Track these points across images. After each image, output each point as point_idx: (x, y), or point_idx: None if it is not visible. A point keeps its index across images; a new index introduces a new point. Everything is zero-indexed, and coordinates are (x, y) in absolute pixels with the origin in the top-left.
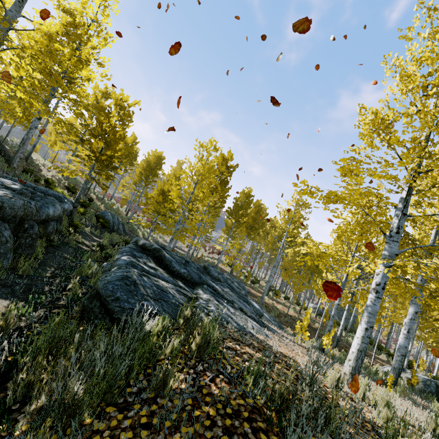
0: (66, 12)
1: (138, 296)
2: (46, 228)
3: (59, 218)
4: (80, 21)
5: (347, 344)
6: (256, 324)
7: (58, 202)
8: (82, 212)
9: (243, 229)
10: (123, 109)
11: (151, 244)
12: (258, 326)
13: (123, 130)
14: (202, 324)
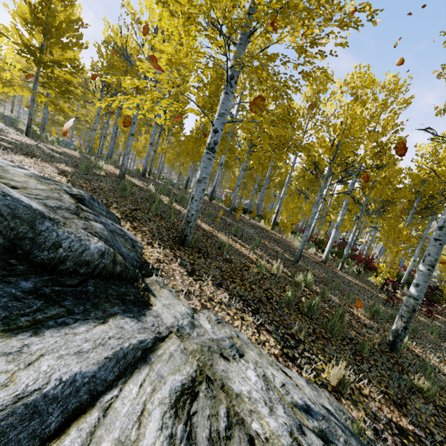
0: None
1: None
2: None
3: None
4: None
5: None
6: None
7: None
8: None
9: None
10: None
11: None
12: None
13: None
14: None
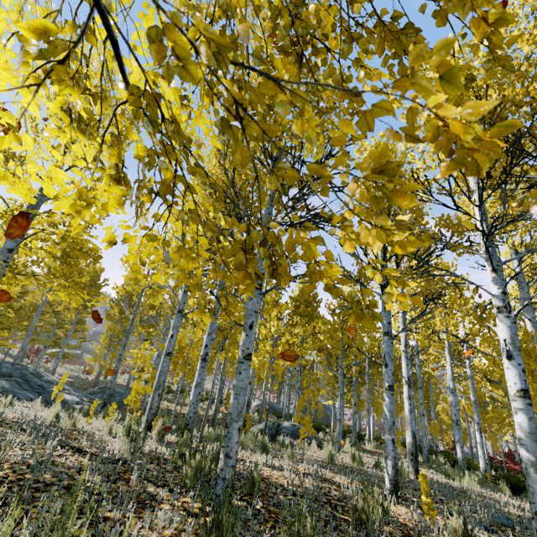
0: None
1: None
2: None
3: None
4: None
5: None
6: None
7: None
8: None
9: (137, 323)
10: None
11: None
12: None
13: None
14: None
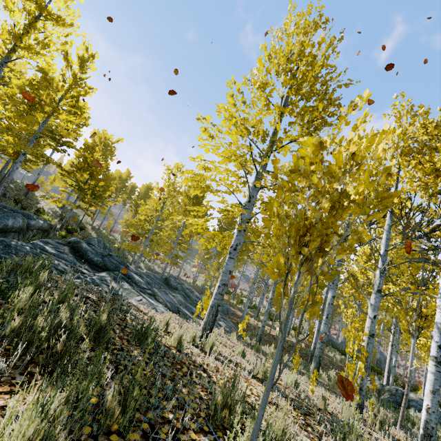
0: (40, 71)
1: (1, 251)
2: (6, 237)
3: (22, 231)
4: (52, 77)
5: (329, 363)
6: (153, 303)
7: (21, 217)
8: (64, 235)
9: None
10: (106, 145)
11: (75, 238)
12: (157, 305)
13: (106, 163)
14: (26, 259)
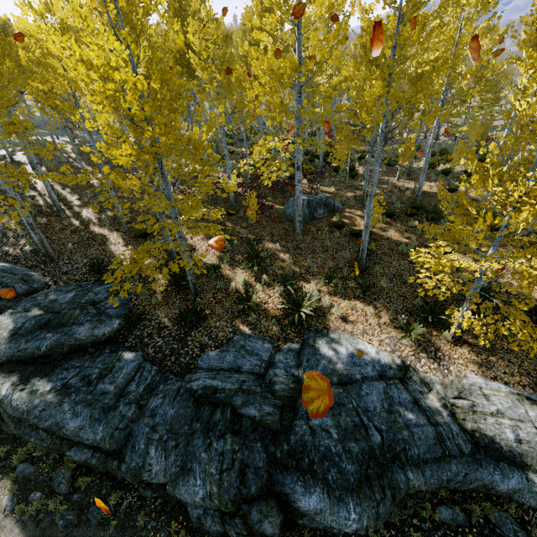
0: None
1: None
2: None
3: None
4: None
5: None
6: None
7: None
8: None
9: None
10: None
11: None
12: None
13: None
14: None
